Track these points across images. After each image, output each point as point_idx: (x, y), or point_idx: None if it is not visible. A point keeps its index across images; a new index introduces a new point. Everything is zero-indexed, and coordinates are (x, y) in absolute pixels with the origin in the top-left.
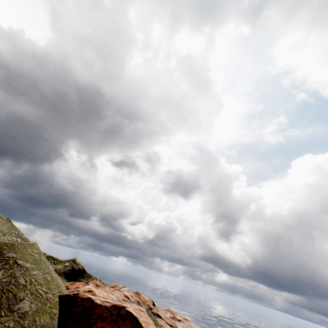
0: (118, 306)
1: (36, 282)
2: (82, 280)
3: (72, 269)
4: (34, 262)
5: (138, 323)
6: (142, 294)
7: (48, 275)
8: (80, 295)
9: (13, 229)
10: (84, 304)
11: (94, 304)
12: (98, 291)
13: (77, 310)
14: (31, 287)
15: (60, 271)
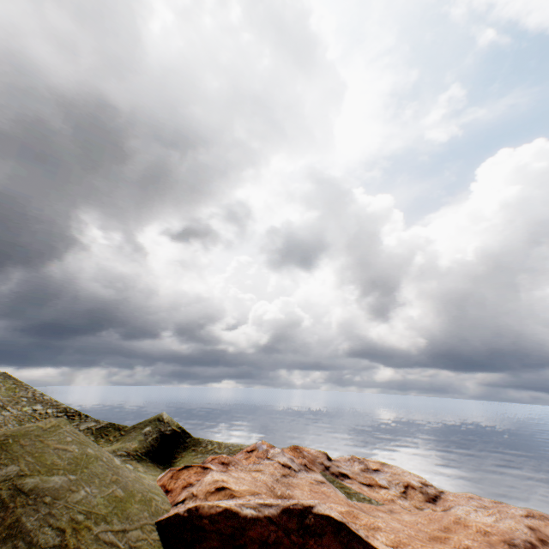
0: (295, 509)
1: (90, 521)
2: (185, 451)
3: (160, 436)
4: (70, 471)
5: (351, 534)
6: (305, 448)
7: (116, 488)
8: (203, 512)
9: (21, 391)
10: (219, 529)
11: (241, 520)
12: (234, 480)
13: (208, 545)
14: (79, 541)
15: (139, 447)
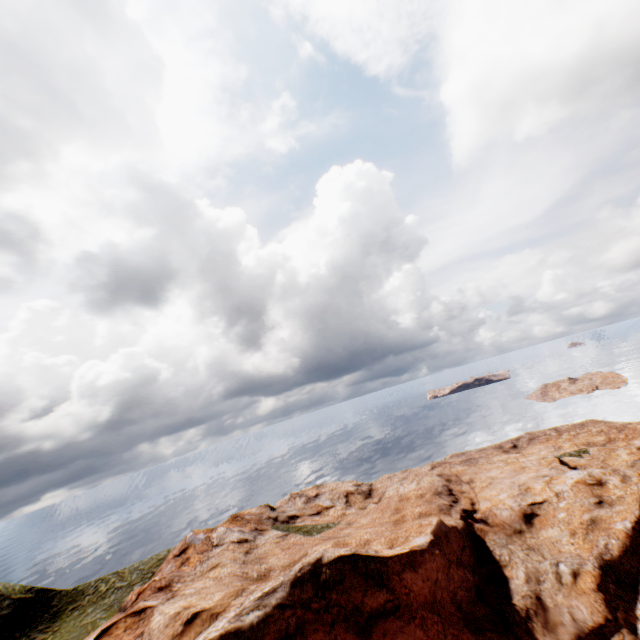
0: (305, 574)
1: None
2: (58, 619)
3: None
4: None
5: (366, 559)
6: (244, 512)
7: None
8: None
9: None
10: None
11: (249, 634)
12: (197, 597)
13: None
14: None
15: None
